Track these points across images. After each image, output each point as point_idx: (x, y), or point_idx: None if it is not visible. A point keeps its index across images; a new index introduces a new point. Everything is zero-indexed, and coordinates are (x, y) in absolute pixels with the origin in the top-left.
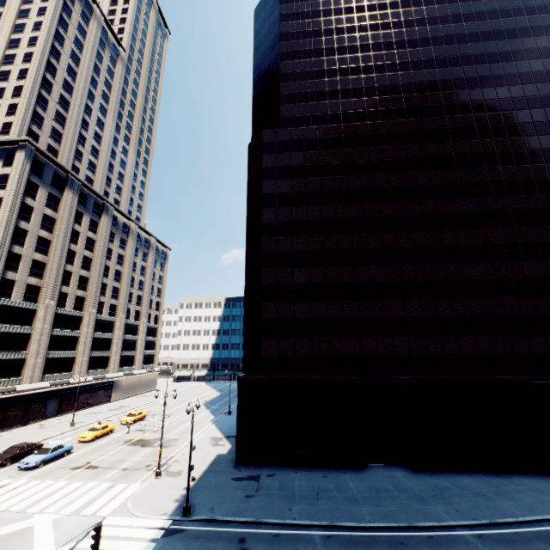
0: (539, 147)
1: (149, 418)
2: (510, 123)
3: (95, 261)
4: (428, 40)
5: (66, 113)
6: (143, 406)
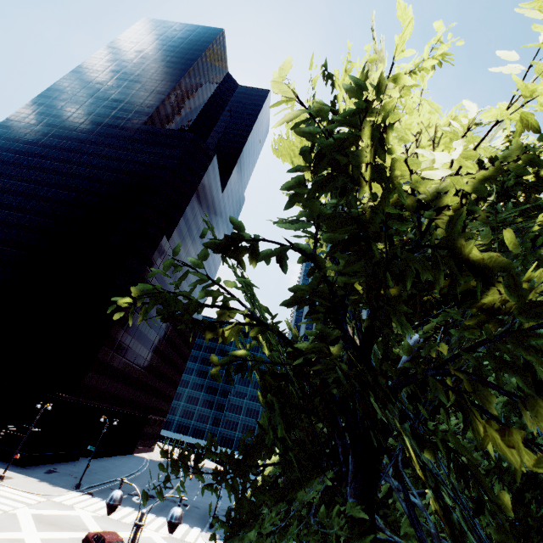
0: None
1: None
2: None
3: None
4: None
5: None
6: None
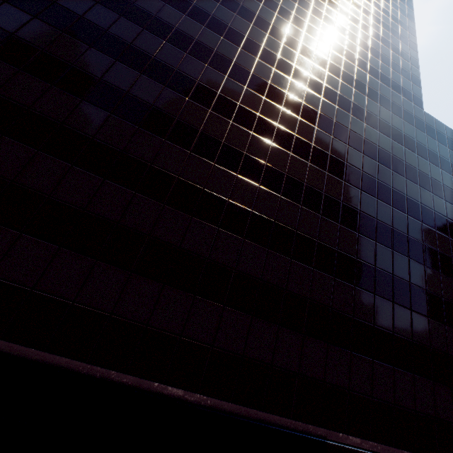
0: (365, 106)
1: None
2: (347, 71)
3: None
4: None
5: None
6: None
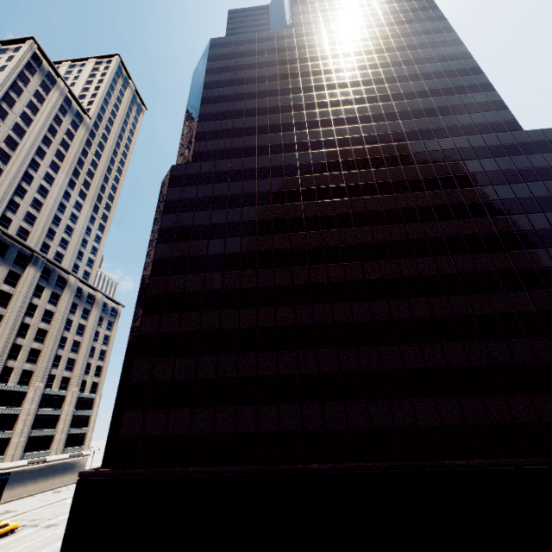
0: (466, 171)
1: (21, 531)
2: (432, 150)
3: (7, 318)
4: (346, 84)
5: (4, 165)
6: (37, 509)
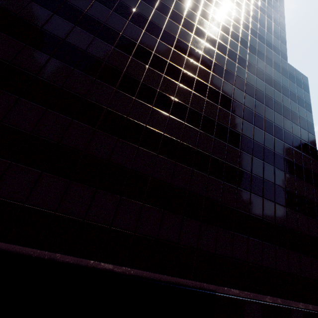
0: (246, 58)
1: None
2: (235, 31)
3: None
4: None
5: None
6: None
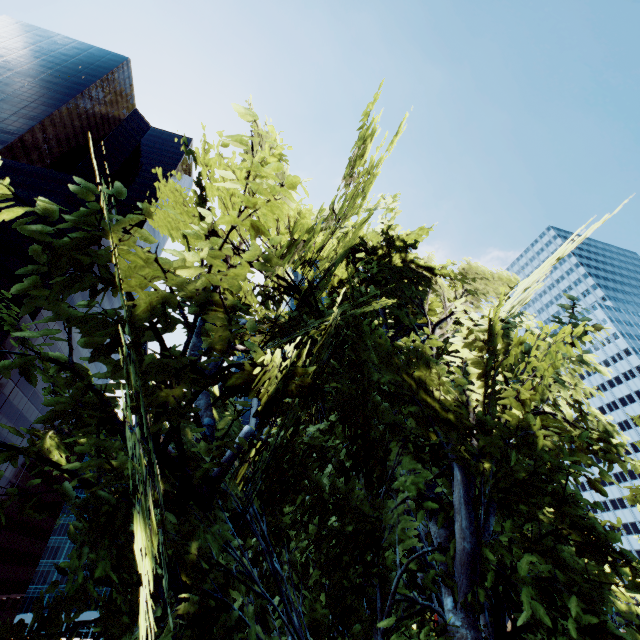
0: None
1: None
2: None
3: None
4: None
5: None
6: None
